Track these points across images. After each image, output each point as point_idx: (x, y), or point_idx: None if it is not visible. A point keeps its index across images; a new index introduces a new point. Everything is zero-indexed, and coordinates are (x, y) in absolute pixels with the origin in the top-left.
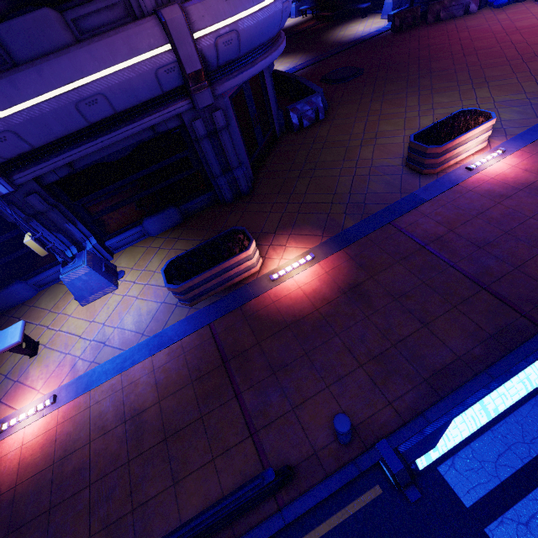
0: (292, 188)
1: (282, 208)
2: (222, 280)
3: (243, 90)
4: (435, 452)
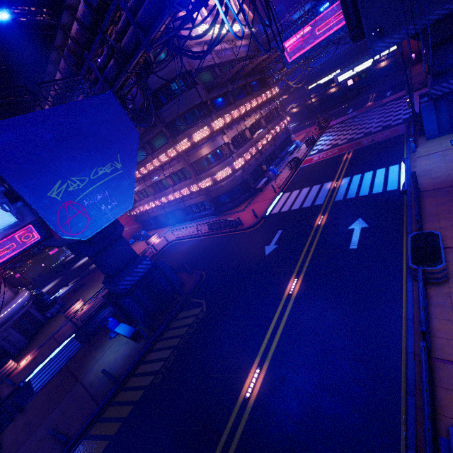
0: (38, 339)
1: (32, 347)
2: (2, 375)
3: (19, 321)
4: (30, 377)
